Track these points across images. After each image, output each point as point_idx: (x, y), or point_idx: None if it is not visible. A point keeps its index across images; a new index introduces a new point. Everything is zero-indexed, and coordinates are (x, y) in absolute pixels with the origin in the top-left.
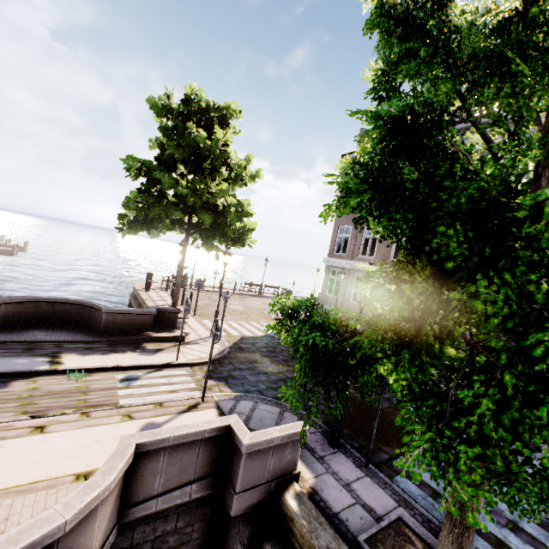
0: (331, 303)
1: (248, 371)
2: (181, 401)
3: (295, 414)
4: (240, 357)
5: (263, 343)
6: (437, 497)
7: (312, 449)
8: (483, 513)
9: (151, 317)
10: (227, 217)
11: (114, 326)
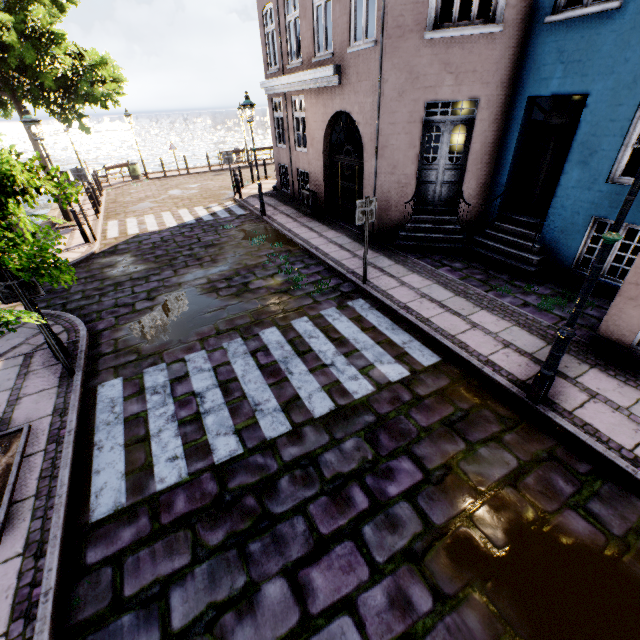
0: (283, 158)
1: (82, 281)
2: None
3: (65, 326)
4: (97, 263)
5: (158, 238)
6: (131, 398)
7: (28, 365)
8: (171, 408)
9: None
10: (12, 54)
11: None
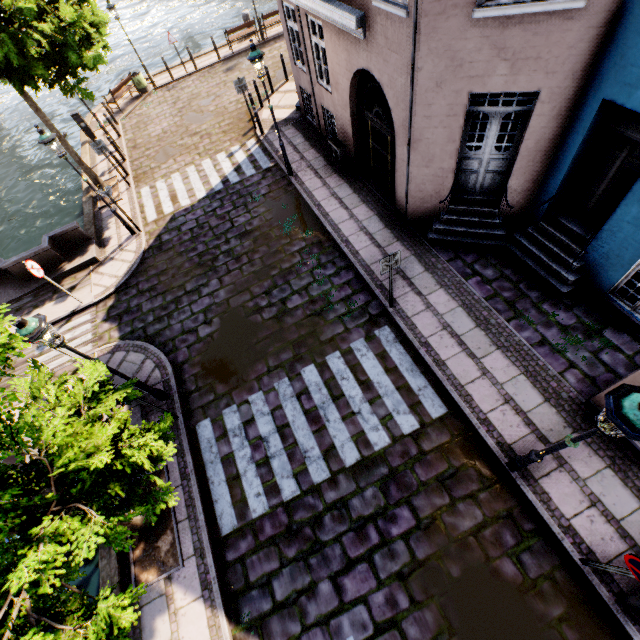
0: (304, 83)
1: (148, 295)
2: (70, 366)
3: (155, 361)
4: (152, 267)
5: (193, 221)
6: (221, 440)
7: (145, 406)
8: (249, 451)
9: (51, 252)
10: None
11: (29, 273)
